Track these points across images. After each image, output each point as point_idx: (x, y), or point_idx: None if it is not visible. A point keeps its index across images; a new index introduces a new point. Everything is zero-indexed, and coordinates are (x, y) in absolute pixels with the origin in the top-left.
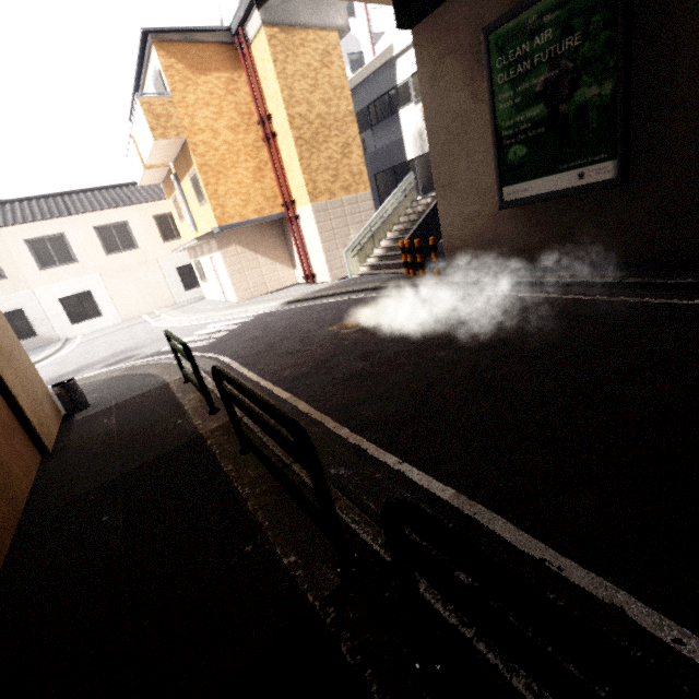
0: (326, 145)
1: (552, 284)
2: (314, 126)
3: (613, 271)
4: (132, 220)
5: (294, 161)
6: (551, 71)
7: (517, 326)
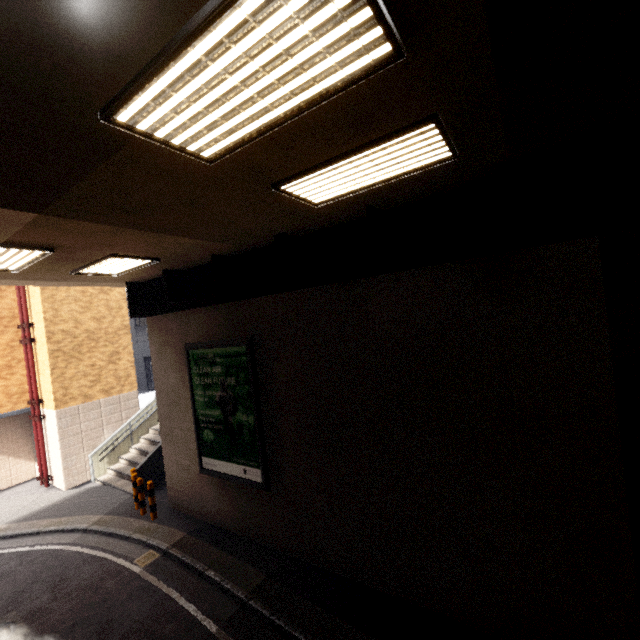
0: (90, 354)
1: (212, 581)
2: (79, 339)
3: (260, 569)
4: None
5: (47, 368)
6: (222, 392)
7: None
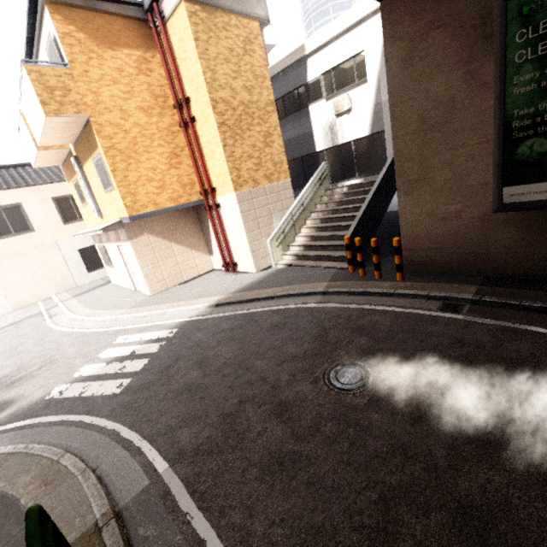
0: (249, 133)
1: None
2: (237, 112)
3: None
4: (27, 201)
5: (216, 147)
6: None
7: None
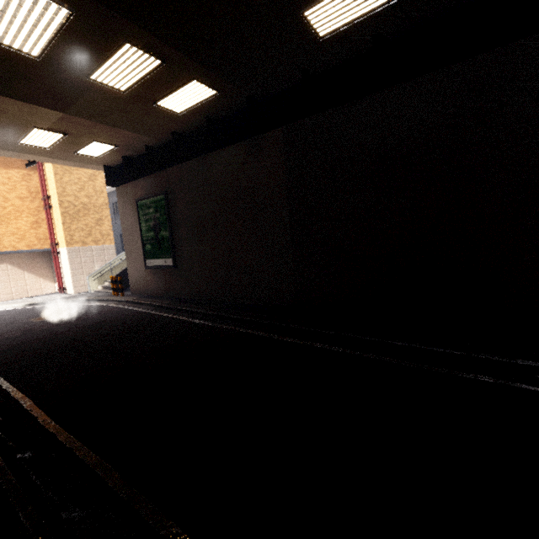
0: (85, 218)
1: (147, 304)
2: (77, 207)
3: (169, 301)
4: None
5: (60, 223)
6: (154, 222)
7: (103, 320)
